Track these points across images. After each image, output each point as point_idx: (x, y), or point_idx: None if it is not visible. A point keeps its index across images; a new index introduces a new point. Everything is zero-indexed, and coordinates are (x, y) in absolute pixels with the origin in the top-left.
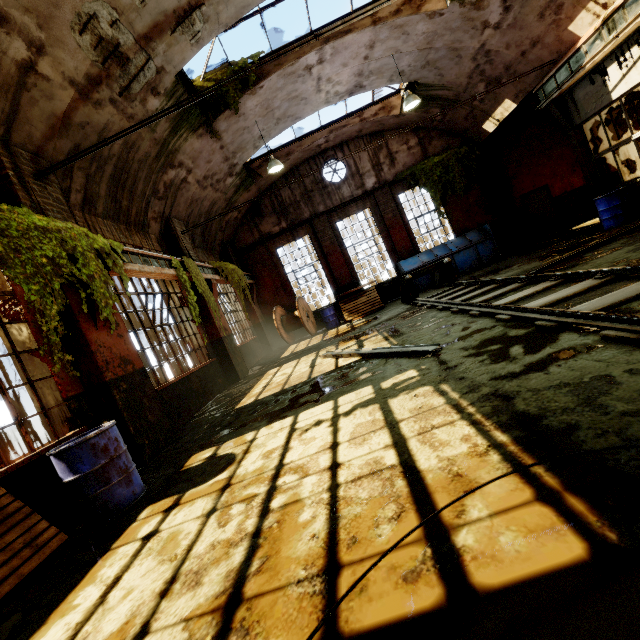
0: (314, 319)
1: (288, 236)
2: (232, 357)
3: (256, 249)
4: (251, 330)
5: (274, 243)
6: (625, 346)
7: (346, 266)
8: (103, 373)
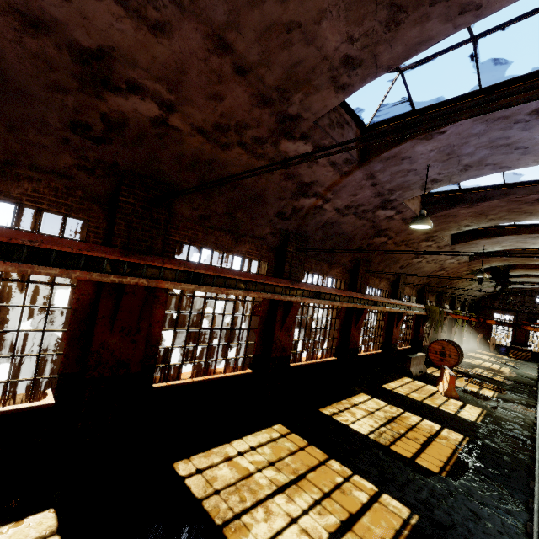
0: (494, 347)
1: (503, 312)
2: (461, 342)
3: (485, 309)
4: (465, 335)
5: (494, 311)
6: (536, 377)
7: (524, 337)
8: (451, 335)
